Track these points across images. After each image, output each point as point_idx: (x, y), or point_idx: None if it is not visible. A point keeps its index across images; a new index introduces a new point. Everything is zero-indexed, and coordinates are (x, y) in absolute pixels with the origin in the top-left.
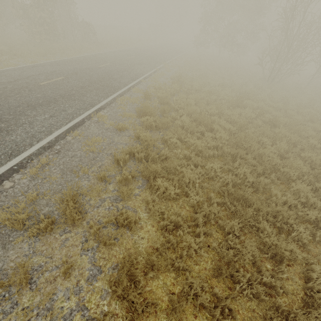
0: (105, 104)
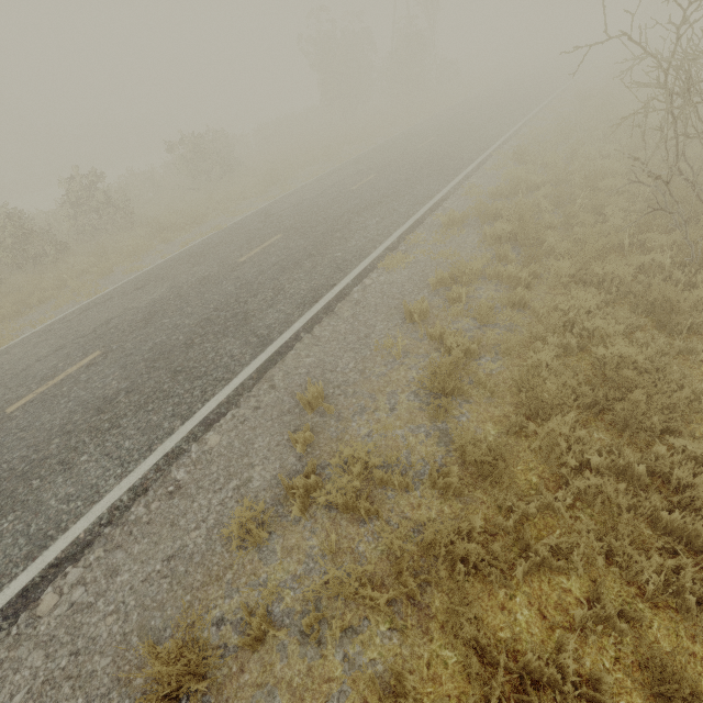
0: (535, 113)
